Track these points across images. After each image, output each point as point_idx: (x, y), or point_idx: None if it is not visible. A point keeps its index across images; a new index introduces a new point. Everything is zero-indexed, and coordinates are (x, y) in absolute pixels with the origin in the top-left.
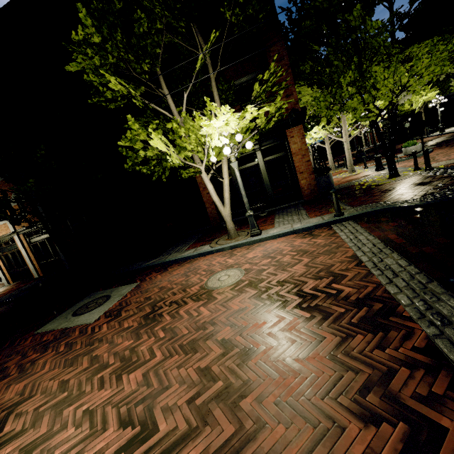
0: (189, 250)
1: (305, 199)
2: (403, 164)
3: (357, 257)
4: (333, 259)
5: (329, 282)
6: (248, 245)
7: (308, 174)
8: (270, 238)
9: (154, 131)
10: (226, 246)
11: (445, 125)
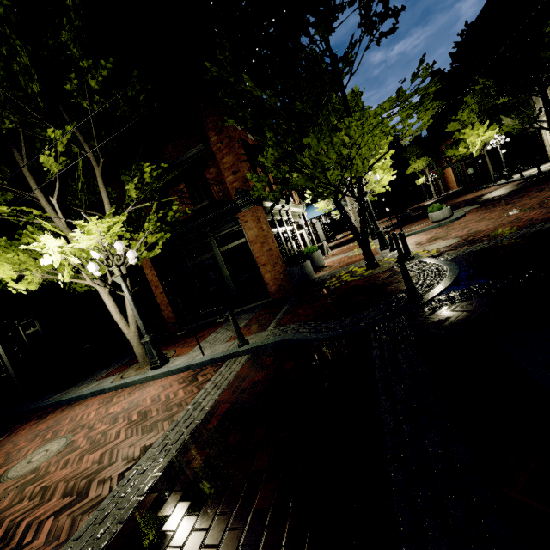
0: (98, 380)
1: (273, 298)
2: (417, 239)
3: (148, 450)
4: (130, 449)
5: (58, 510)
6: (141, 383)
7: (271, 266)
8: (163, 375)
9: (7, 249)
10: (118, 384)
11: (510, 171)
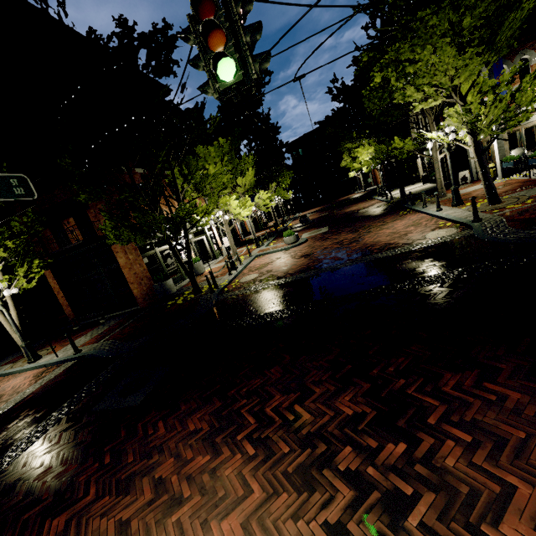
0: (0, 366)
1: (141, 306)
2: (260, 262)
3: None
4: None
5: None
6: (20, 372)
7: (137, 284)
8: (32, 369)
9: None
10: (6, 372)
11: (382, 191)
